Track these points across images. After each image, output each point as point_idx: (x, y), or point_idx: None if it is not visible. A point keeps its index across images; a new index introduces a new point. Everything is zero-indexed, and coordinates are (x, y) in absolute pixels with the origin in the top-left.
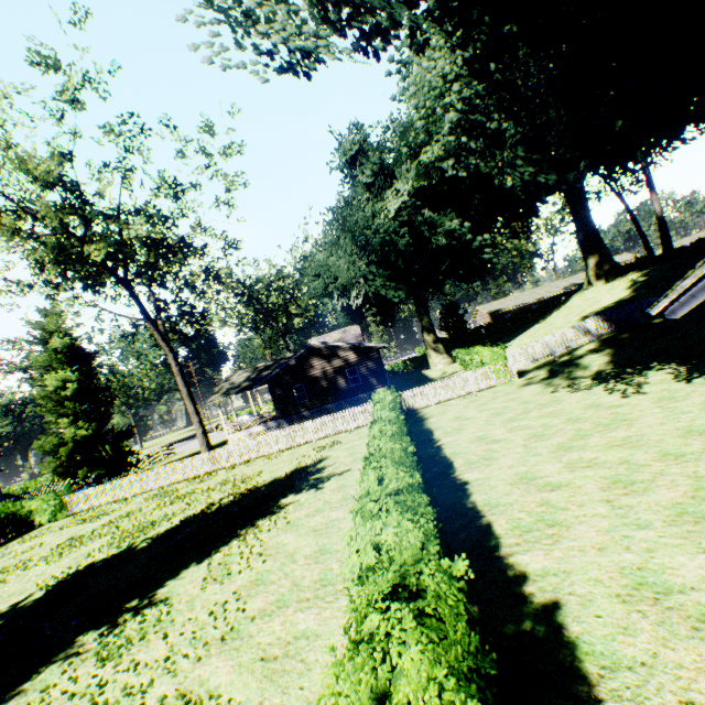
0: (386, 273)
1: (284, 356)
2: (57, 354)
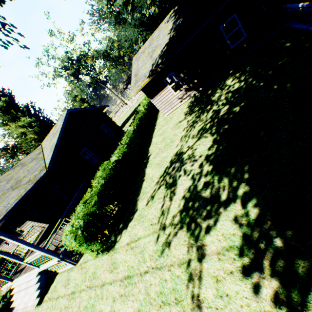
0: (145, 29)
1: (129, 74)
2: (79, 102)
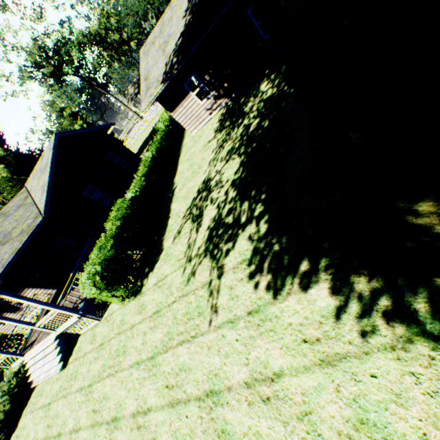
0: None
1: None
2: (69, 118)
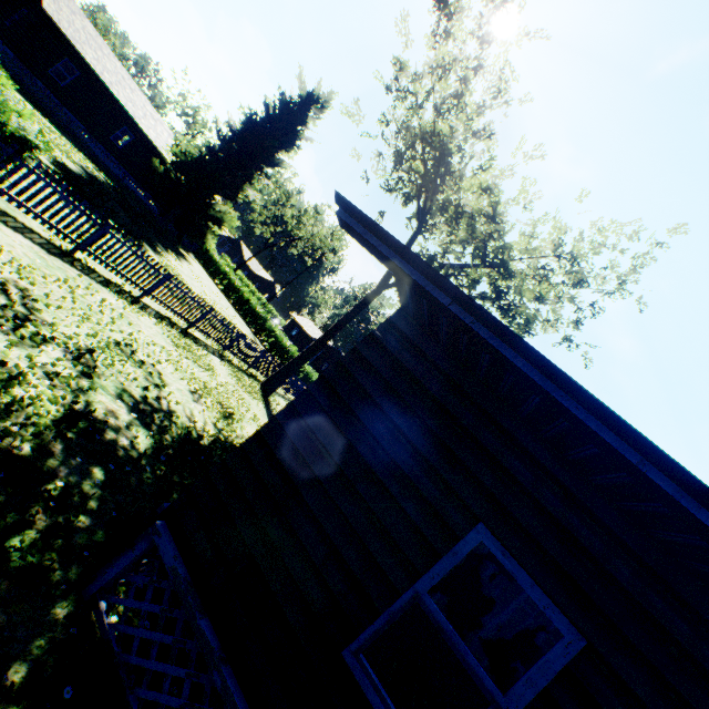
0: None
1: None
2: None
